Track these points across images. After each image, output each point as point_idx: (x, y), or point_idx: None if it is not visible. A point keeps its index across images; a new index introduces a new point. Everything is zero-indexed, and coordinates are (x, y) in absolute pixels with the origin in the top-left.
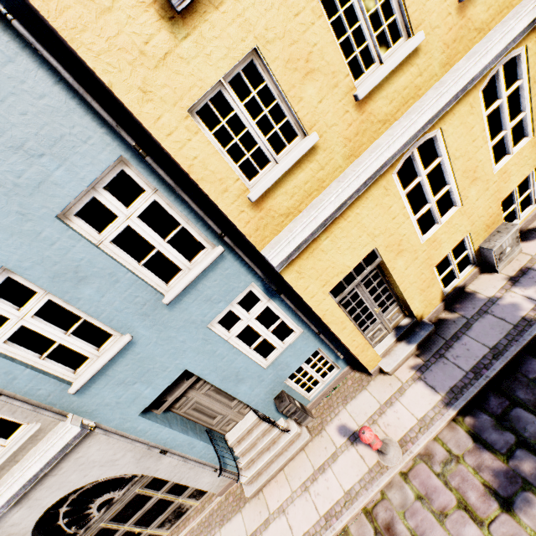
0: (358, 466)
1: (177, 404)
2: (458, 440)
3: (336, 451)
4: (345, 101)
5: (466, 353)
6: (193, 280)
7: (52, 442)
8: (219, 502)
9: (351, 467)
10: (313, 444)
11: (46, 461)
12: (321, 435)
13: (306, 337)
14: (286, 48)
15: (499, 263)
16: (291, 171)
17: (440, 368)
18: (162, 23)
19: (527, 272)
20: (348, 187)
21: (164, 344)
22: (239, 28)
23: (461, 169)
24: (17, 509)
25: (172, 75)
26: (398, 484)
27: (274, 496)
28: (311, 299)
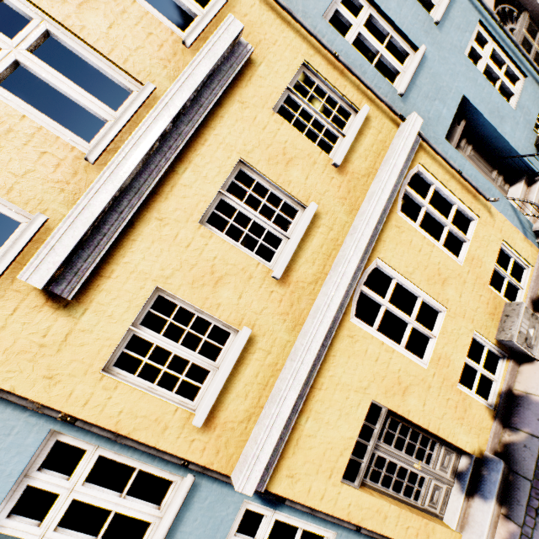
0: None
1: None
2: None
3: None
4: (266, 284)
5: None
6: (167, 533)
7: None
8: None
9: None
10: None
11: None
12: None
13: (345, 538)
14: (187, 273)
15: (532, 350)
16: (234, 372)
17: None
18: (58, 313)
19: None
20: (303, 363)
21: None
22: (136, 280)
23: (423, 279)
24: None
25: (77, 349)
26: None
27: None
28: (321, 501)
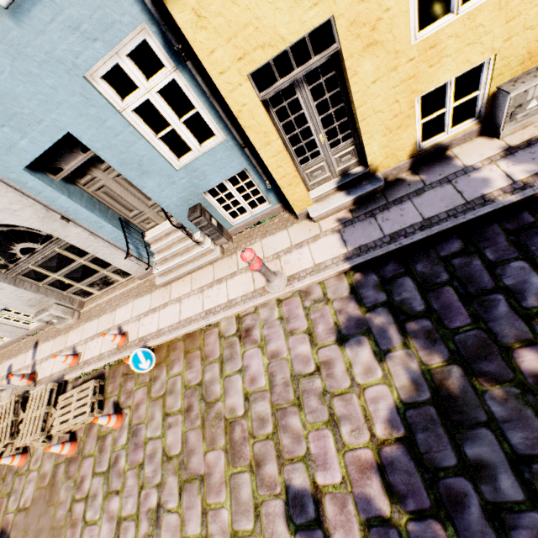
0: (248, 286)
1: (83, 180)
2: (338, 289)
3: (236, 272)
4: None
5: (397, 218)
6: None
7: None
8: (139, 283)
9: (241, 285)
10: (222, 262)
11: None
12: (231, 257)
13: (230, 147)
14: None
15: (508, 123)
16: None
17: (363, 226)
18: None
19: (533, 145)
20: None
21: (26, 82)
22: None
23: None
24: None
25: None
26: (271, 306)
27: (177, 290)
28: (219, 76)
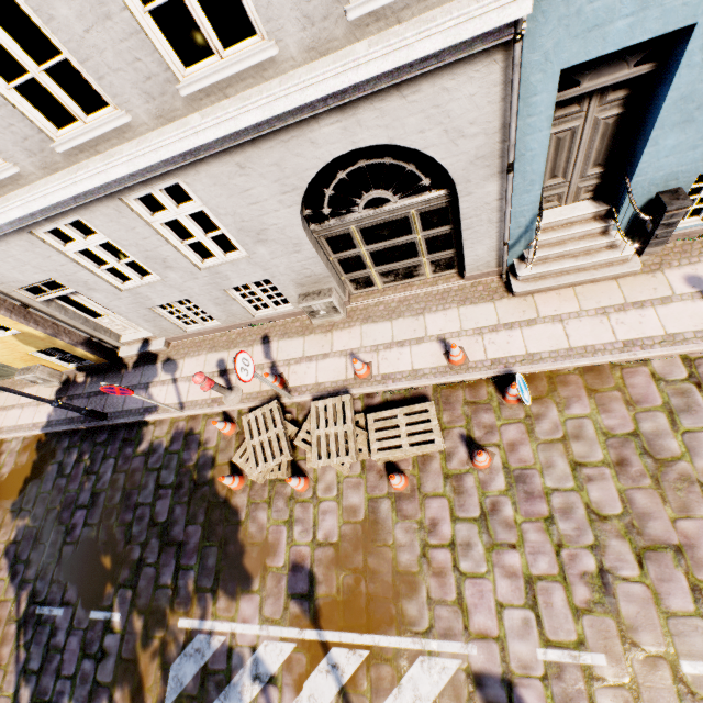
0: (702, 319)
1: (560, 111)
2: None
3: (671, 297)
4: None
5: None
6: None
7: (487, 6)
8: (460, 285)
9: (688, 317)
10: (635, 279)
11: (449, 43)
12: (652, 275)
13: None
14: None
15: None
16: None
17: None
18: None
19: None
20: None
21: None
22: None
23: None
24: (333, 120)
25: None
26: None
27: (550, 305)
28: None
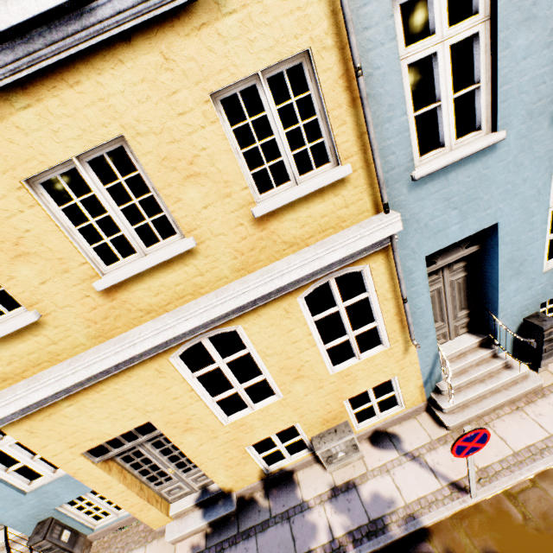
0: None
1: None
2: None
3: None
4: (84, 286)
5: None
6: None
7: None
8: None
9: None
10: None
11: None
12: None
13: None
14: None
15: (329, 464)
16: (5, 340)
17: None
18: None
19: (350, 490)
20: (74, 374)
21: None
22: None
23: (278, 365)
24: None
25: None
26: None
27: None
28: (53, 456)
